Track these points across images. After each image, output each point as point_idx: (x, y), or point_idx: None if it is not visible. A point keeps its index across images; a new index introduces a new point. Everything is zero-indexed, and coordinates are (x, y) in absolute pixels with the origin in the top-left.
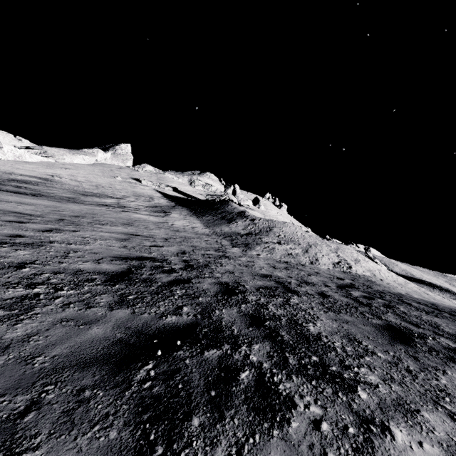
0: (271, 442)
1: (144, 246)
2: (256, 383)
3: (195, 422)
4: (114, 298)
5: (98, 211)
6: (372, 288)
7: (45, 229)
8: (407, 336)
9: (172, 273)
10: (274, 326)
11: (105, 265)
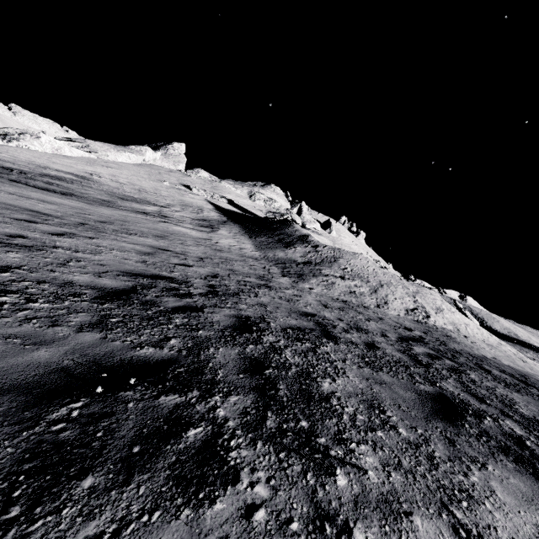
0: (172, 524)
1: (169, 263)
2: (203, 445)
3: (87, 482)
4: (92, 319)
5: (132, 218)
6: (446, 346)
7: (57, 232)
8: (458, 412)
9: (185, 298)
10: (275, 376)
11: (107, 280)
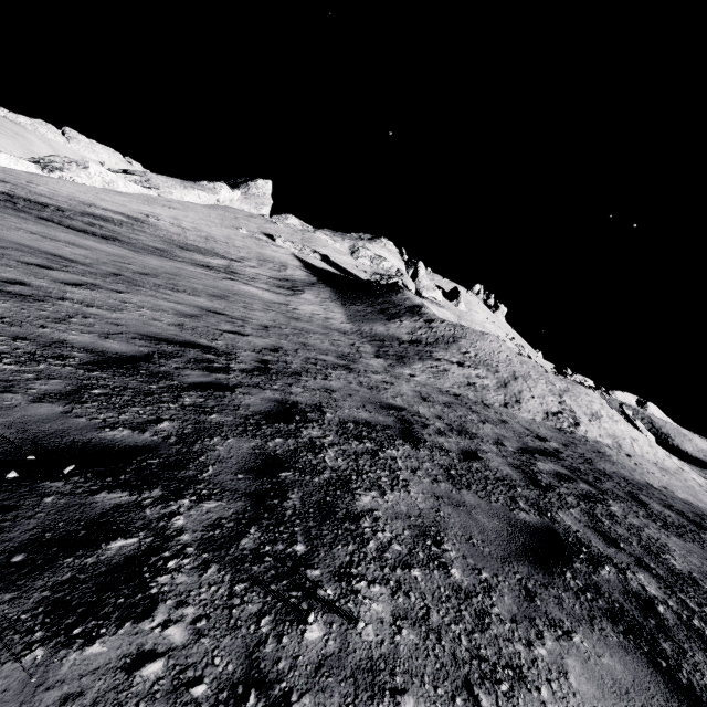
0: (4, 667)
1: (216, 329)
2: (124, 562)
3: None
4: (64, 388)
5: (187, 272)
6: (592, 465)
7: (74, 281)
8: (564, 555)
9: (217, 374)
10: (292, 482)
11: (114, 342)
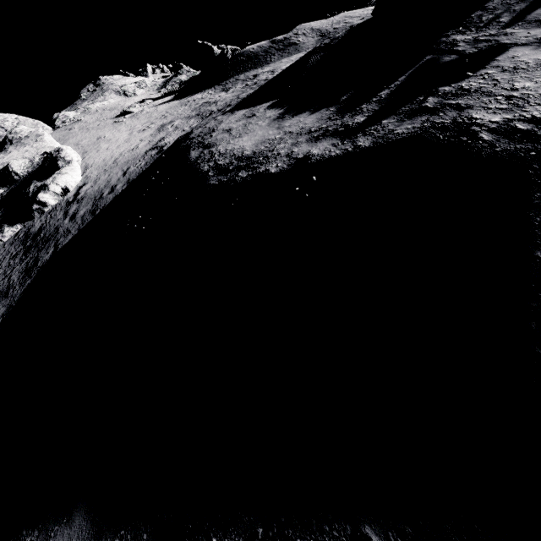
0: None
1: None
2: None
3: None
4: None
5: None
6: None
7: None
8: None
9: None
10: None
11: None
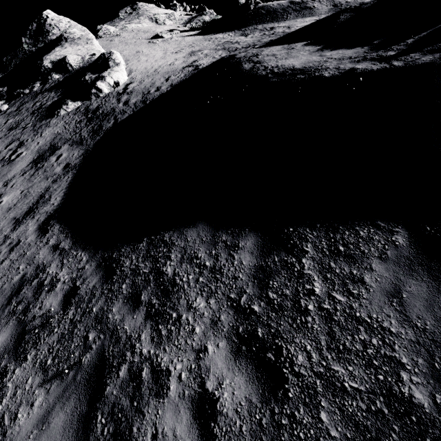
0: None
1: None
2: None
3: None
4: None
5: None
6: None
7: None
8: None
9: None
10: None
11: None
